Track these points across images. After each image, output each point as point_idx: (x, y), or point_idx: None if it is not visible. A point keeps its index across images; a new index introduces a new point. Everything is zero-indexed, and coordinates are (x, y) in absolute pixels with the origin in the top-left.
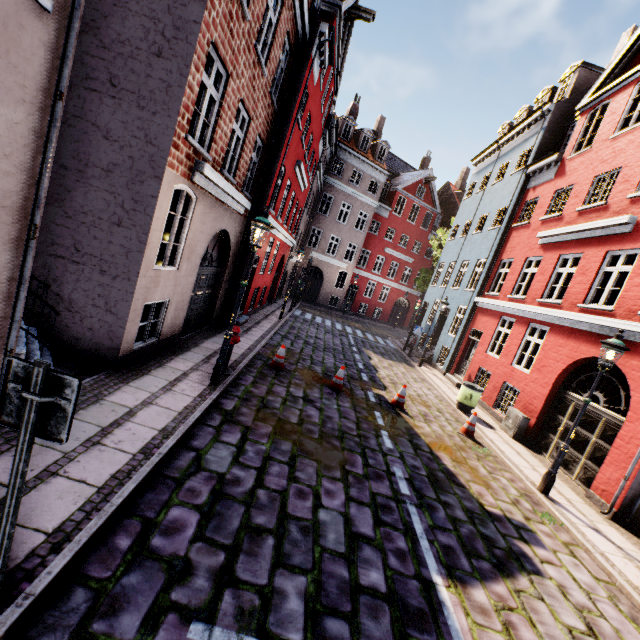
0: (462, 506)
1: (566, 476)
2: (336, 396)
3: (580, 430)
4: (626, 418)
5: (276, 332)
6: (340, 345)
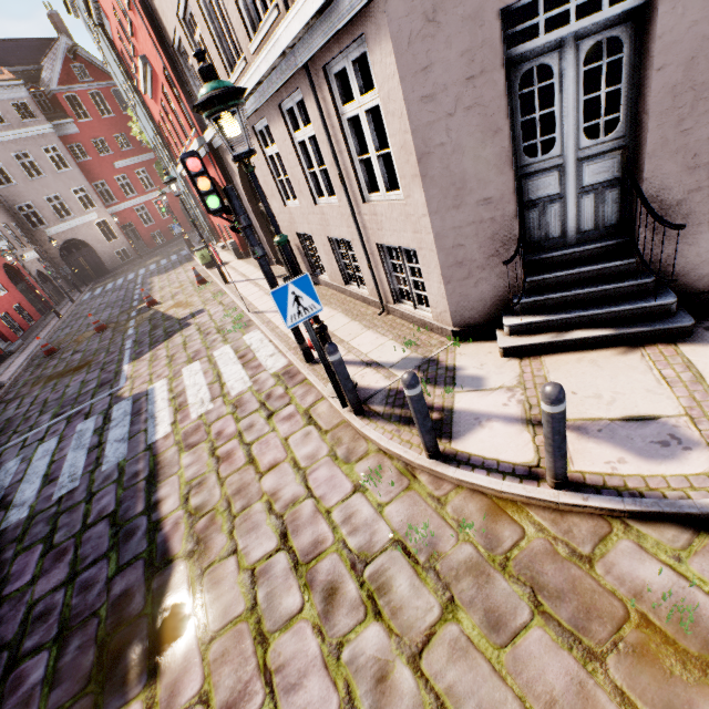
0: (164, 328)
1: None
2: (101, 334)
3: None
4: None
5: (57, 330)
6: (124, 294)
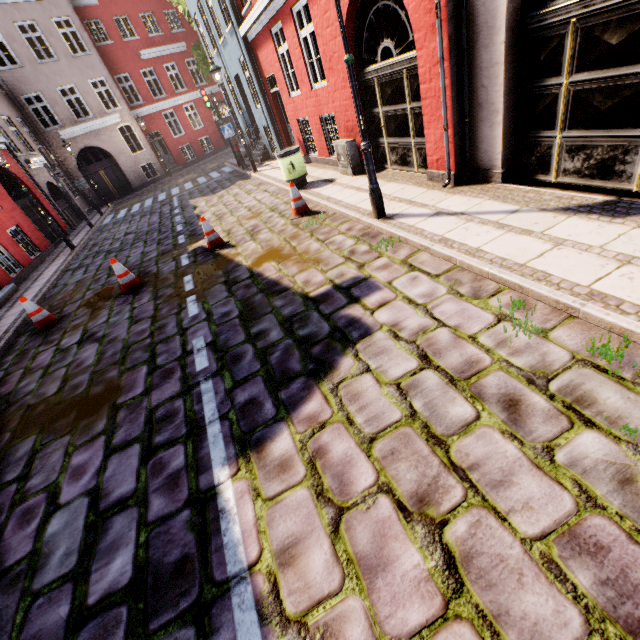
0: (280, 320)
1: (410, 173)
2: (132, 299)
3: (395, 109)
4: (416, 47)
5: (66, 271)
6: (157, 221)
